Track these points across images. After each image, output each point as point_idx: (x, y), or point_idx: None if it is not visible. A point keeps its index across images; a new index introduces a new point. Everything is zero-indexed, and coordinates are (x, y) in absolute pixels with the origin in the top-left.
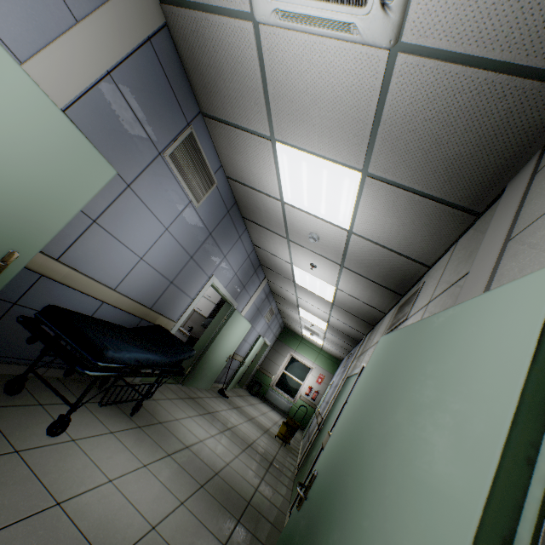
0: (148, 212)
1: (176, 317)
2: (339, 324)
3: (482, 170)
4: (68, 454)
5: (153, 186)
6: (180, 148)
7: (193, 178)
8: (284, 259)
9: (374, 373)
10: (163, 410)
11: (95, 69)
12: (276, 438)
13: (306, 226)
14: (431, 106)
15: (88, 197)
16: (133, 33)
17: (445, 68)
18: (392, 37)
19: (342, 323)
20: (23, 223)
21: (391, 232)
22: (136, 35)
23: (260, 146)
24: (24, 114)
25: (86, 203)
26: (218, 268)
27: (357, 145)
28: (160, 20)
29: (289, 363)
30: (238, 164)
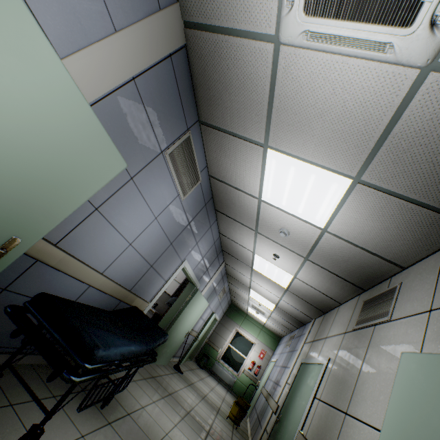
0: (143, 202)
1: (150, 297)
2: (288, 307)
3: None
4: None
5: (151, 180)
6: (178, 149)
7: (184, 175)
8: (248, 247)
9: (426, 410)
10: (130, 395)
11: (123, 73)
12: (227, 418)
13: (278, 221)
14: None
15: (97, 187)
16: (159, 48)
17: None
18: (431, 57)
19: (292, 306)
20: (31, 209)
21: (369, 234)
22: (161, 50)
23: (250, 151)
24: (54, 104)
25: (95, 192)
26: (190, 253)
27: (355, 154)
28: (182, 41)
29: (235, 337)
30: (223, 165)
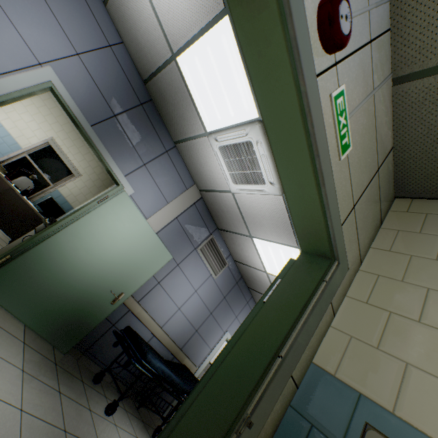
0: (186, 279)
1: (198, 363)
2: None
3: None
4: (111, 429)
5: (190, 265)
6: (206, 245)
7: (213, 261)
8: None
9: None
10: None
11: (171, 217)
12: None
13: None
14: None
15: (158, 269)
16: (188, 203)
17: None
18: (280, 192)
19: None
20: (130, 279)
21: None
22: (189, 203)
23: (246, 240)
24: (143, 235)
25: (157, 271)
26: (231, 326)
27: (289, 234)
28: (199, 196)
29: None
30: (238, 252)
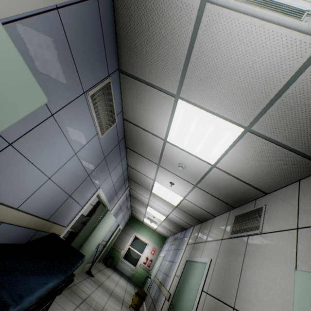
0: (64, 139)
1: (67, 222)
2: (175, 218)
3: None
4: None
5: (73, 118)
6: (99, 92)
7: (103, 116)
8: (150, 177)
9: None
10: None
11: None
12: (130, 307)
13: (178, 158)
14: None
15: (10, 120)
16: None
17: None
18: None
19: (178, 218)
20: None
21: (248, 170)
22: None
23: (163, 100)
24: None
25: (7, 125)
26: (104, 182)
27: (251, 109)
28: None
29: (133, 240)
30: (137, 111)
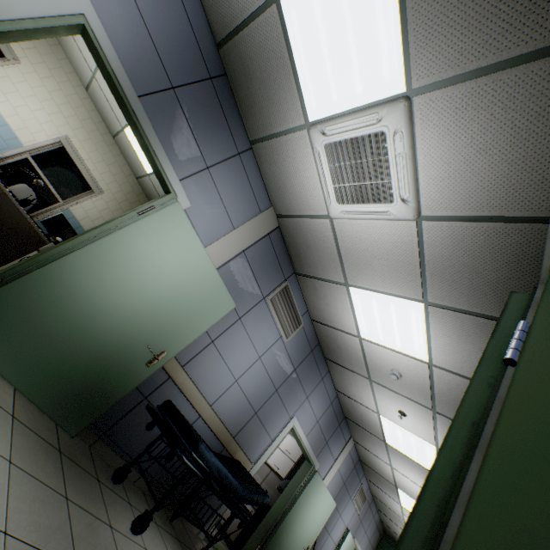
0: (249, 340)
1: (254, 458)
2: None
3: (525, 288)
4: None
5: (256, 321)
6: (278, 295)
7: (285, 317)
8: (369, 406)
9: None
10: None
11: (237, 249)
12: None
13: (385, 361)
14: (458, 248)
15: (215, 320)
16: (260, 232)
17: (457, 225)
18: (415, 214)
19: None
20: (176, 332)
21: (471, 360)
22: (262, 232)
23: (337, 290)
24: (198, 270)
25: (213, 324)
26: (299, 409)
27: (412, 281)
28: (276, 225)
29: None
30: (320, 307)
